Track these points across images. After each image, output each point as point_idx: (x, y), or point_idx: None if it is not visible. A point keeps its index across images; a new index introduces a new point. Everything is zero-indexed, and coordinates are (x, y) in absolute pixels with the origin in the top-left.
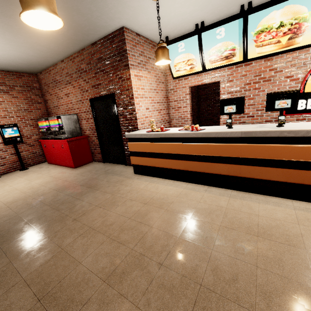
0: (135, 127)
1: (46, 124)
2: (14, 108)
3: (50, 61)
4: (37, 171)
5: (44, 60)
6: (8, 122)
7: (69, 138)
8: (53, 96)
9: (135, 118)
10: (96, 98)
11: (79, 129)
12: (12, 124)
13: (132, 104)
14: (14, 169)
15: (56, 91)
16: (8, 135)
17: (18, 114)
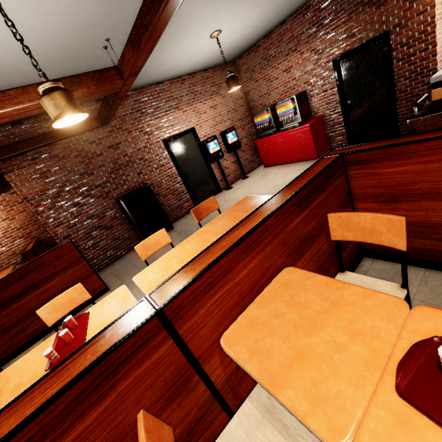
0: (430, 69)
1: (268, 117)
2: (225, 110)
3: (267, 31)
4: (267, 174)
5: (264, 30)
6: (224, 127)
7: (305, 124)
8: (260, 83)
9: (432, 54)
10: (349, 53)
11: (309, 111)
12: (231, 127)
13: (430, 33)
14: (236, 179)
15: (267, 72)
16: (230, 141)
17: (228, 117)
